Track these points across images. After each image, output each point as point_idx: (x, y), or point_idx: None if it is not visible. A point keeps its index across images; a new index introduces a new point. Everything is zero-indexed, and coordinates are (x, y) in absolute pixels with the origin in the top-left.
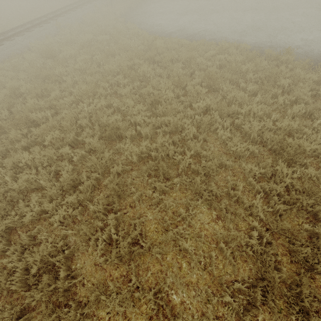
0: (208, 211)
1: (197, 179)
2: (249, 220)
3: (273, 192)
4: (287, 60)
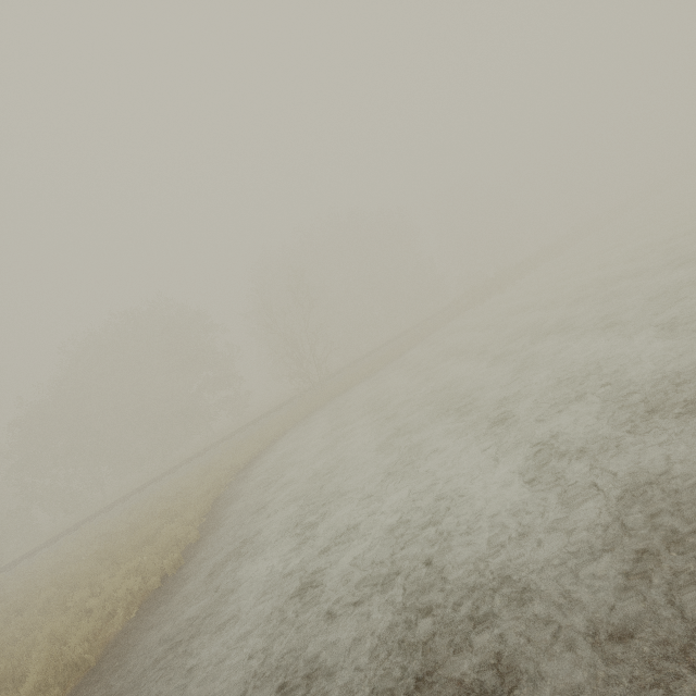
0: None
1: None
2: None
3: None
4: (44, 683)
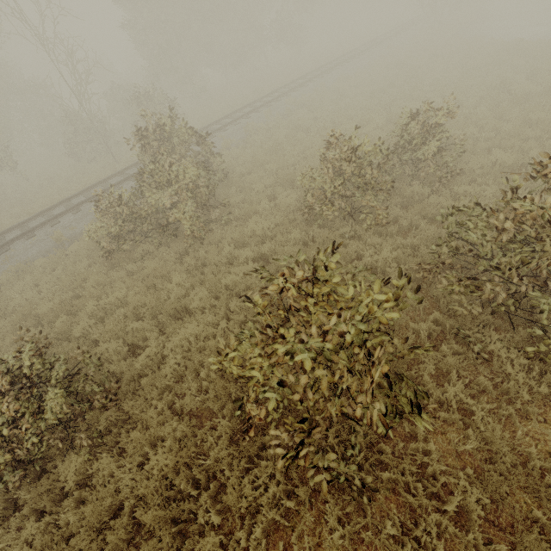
0: None
1: None
2: None
3: None
4: None
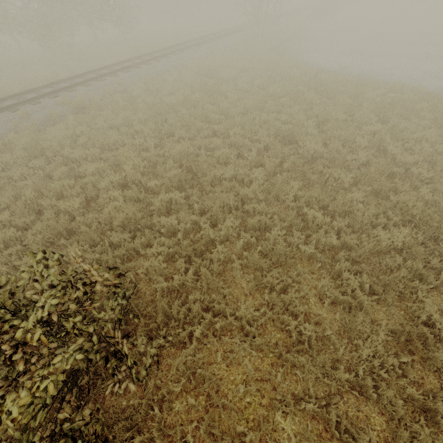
0: (375, 199)
1: (371, 169)
2: (415, 201)
3: (439, 189)
4: None
